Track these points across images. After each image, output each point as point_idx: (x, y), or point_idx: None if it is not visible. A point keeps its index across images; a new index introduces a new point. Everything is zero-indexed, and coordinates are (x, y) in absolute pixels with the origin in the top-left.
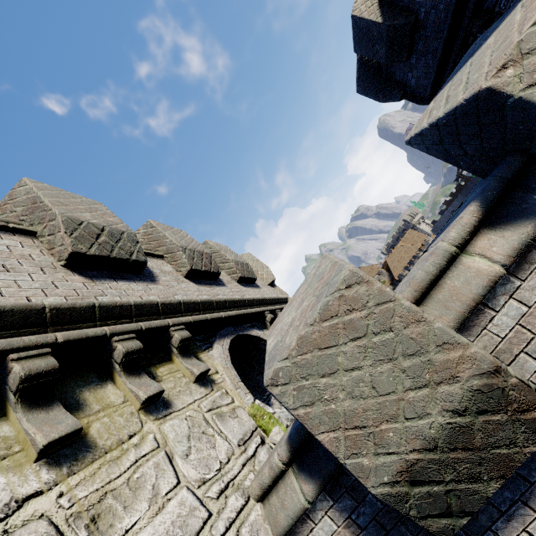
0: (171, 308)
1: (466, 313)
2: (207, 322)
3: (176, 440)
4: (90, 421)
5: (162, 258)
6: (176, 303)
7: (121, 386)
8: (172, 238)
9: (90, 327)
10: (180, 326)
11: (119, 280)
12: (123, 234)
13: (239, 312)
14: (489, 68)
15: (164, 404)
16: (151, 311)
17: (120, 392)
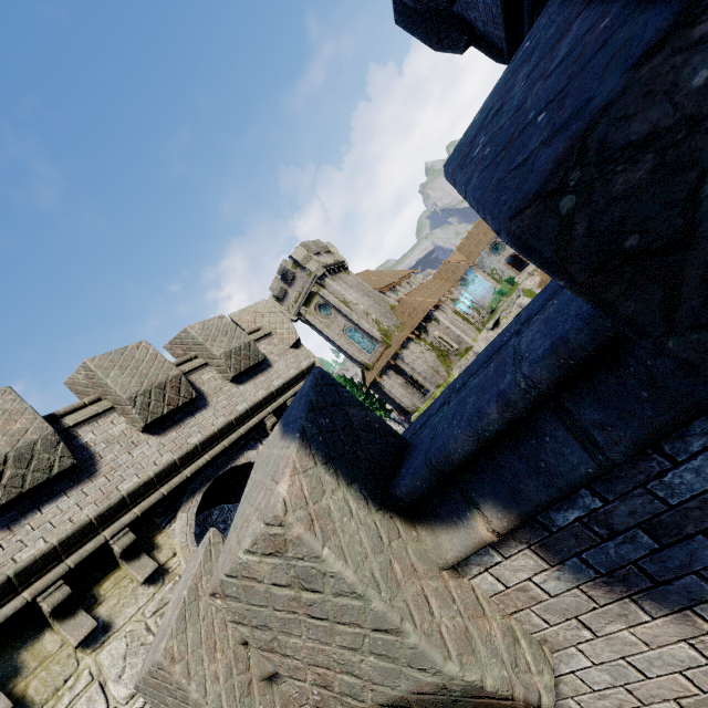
0: (111, 513)
1: (266, 677)
2: (164, 498)
3: (111, 665)
4: (29, 682)
5: (113, 408)
6: (117, 503)
7: (58, 632)
8: (115, 388)
9: (12, 598)
10: (123, 531)
11: (44, 505)
12: (36, 445)
13: (216, 452)
14: (221, 565)
15: (104, 630)
16: (84, 535)
17: (58, 636)
